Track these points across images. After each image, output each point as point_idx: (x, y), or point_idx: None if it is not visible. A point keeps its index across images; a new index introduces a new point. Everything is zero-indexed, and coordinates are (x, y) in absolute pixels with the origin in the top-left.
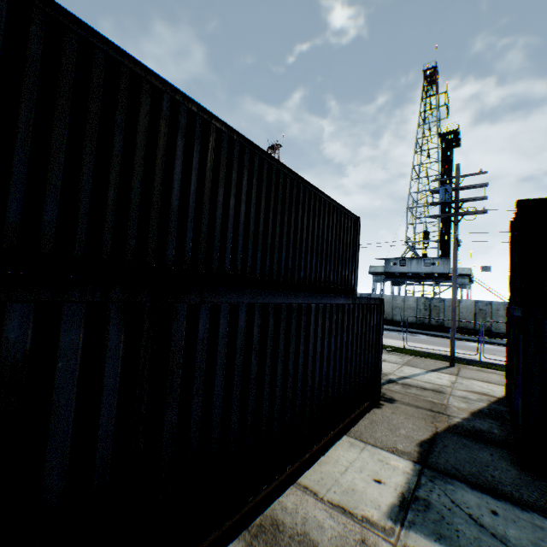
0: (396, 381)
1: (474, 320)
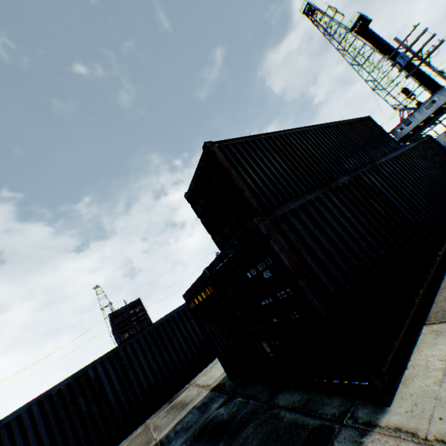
0: None
1: None
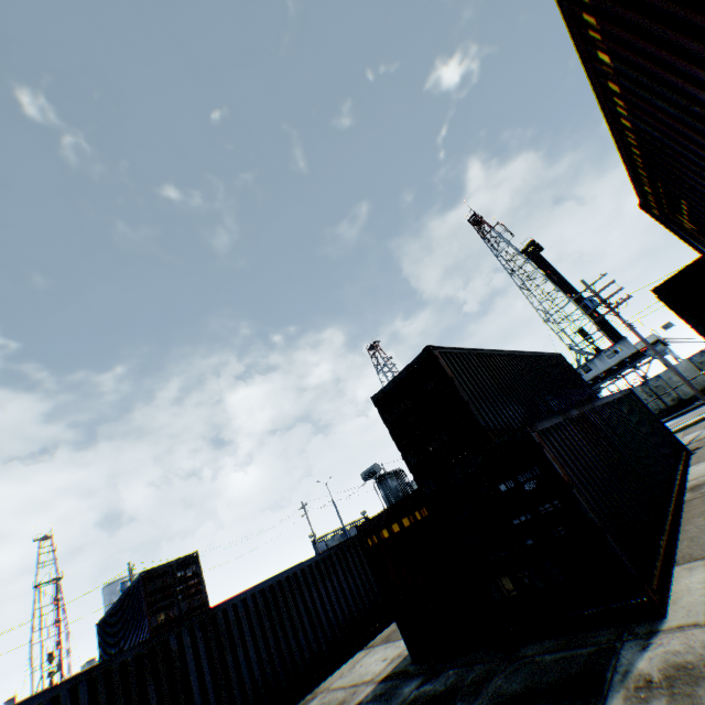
0: (687, 443)
1: (704, 376)
